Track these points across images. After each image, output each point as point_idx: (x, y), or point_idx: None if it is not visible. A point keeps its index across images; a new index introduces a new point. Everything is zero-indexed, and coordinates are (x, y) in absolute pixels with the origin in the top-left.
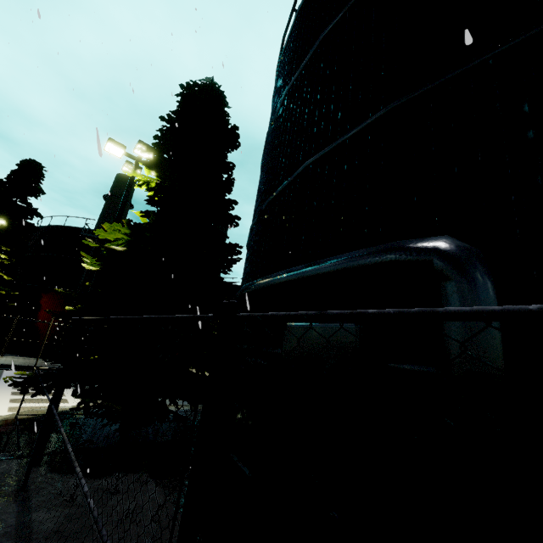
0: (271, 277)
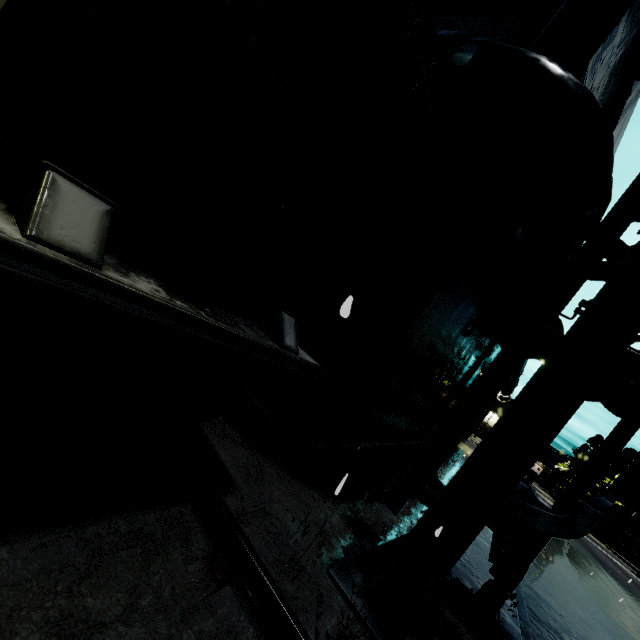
0: None
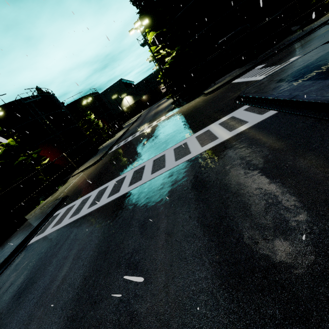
0: (228, 36)
